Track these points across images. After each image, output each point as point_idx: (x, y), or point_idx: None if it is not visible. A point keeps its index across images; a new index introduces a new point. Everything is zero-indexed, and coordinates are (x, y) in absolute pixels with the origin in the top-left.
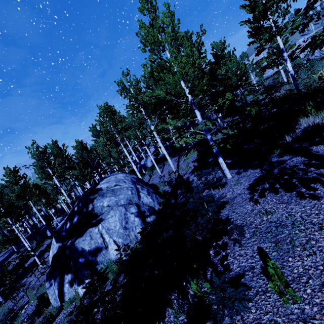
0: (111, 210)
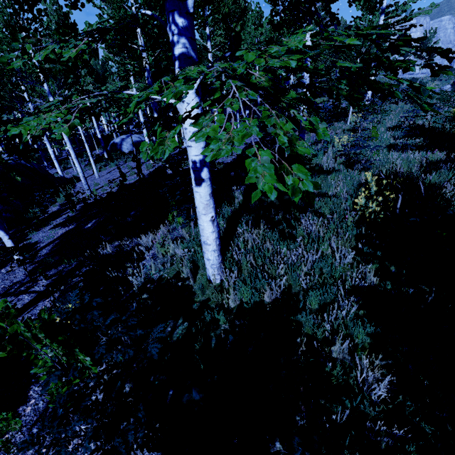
0: None
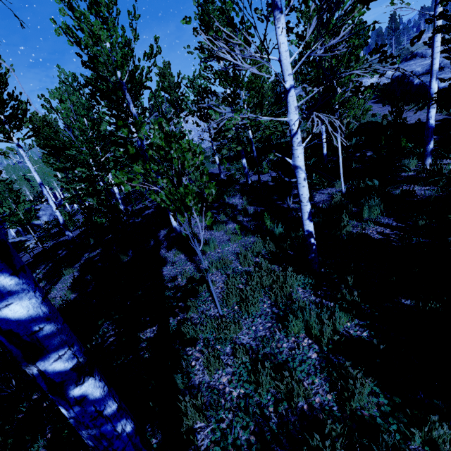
0: (43, 215)
